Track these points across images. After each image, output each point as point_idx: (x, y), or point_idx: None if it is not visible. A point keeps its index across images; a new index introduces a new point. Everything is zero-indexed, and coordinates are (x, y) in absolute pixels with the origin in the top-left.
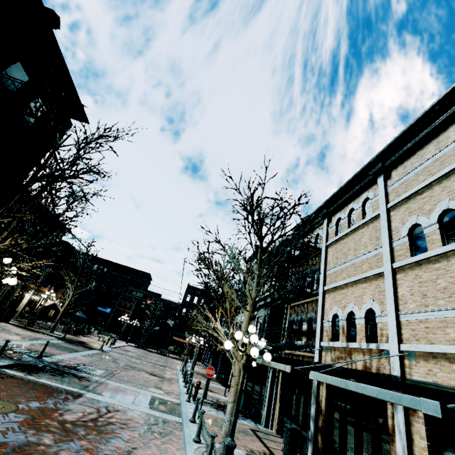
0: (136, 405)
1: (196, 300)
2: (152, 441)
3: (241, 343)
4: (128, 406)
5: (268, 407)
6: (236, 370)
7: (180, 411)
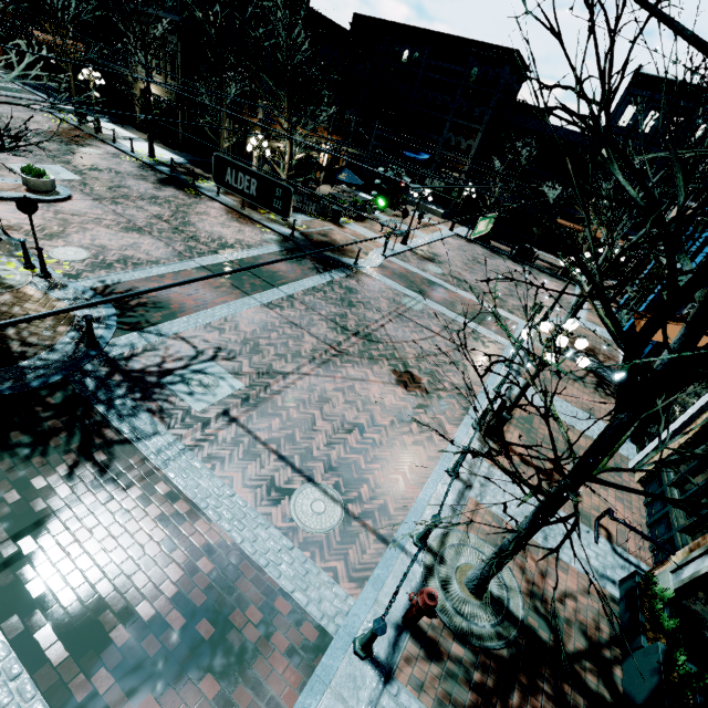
0: None
1: (650, 123)
2: None
3: None
4: None
5: None
6: None
7: None
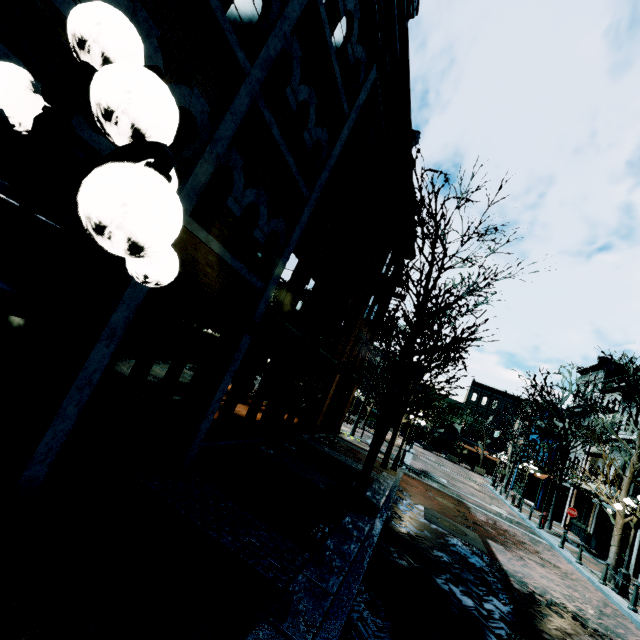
0: (504, 520)
1: (485, 401)
2: (544, 551)
3: (630, 508)
4: (500, 519)
5: (637, 560)
6: (618, 523)
7: (539, 535)
